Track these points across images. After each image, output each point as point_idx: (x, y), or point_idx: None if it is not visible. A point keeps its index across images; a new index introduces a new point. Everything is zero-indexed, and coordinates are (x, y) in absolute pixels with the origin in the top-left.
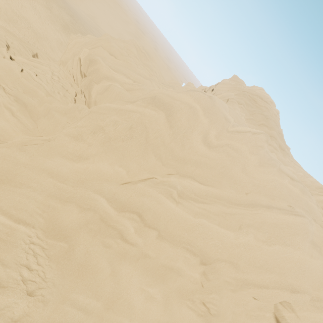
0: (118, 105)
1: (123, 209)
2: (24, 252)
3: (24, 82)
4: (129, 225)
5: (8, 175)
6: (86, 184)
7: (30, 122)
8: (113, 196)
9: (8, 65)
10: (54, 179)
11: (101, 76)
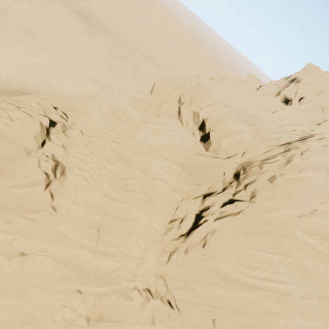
0: (293, 174)
1: (309, 234)
2: (282, 267)
3: (173, 148)
4: (316, 242)
5: (249, 230)
6: (285, 225)
7: (188, 176)
8: (302, 228)
9: (163, 141)
10: (268, 226)
11: (230, 131)
